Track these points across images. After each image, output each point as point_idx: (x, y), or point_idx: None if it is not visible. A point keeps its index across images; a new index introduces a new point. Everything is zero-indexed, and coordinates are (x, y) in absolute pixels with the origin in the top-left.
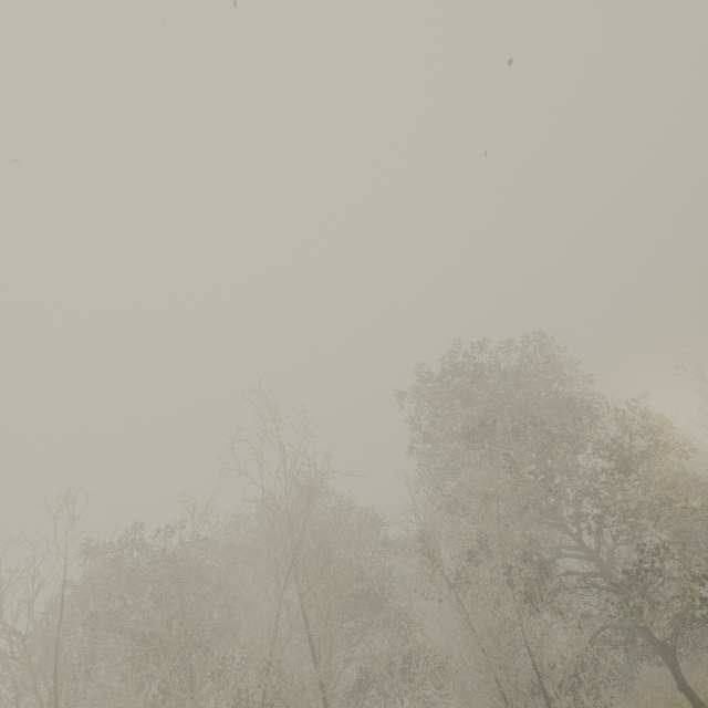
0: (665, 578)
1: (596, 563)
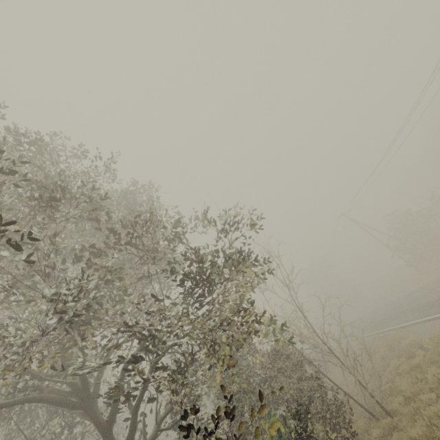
0: None
1: None
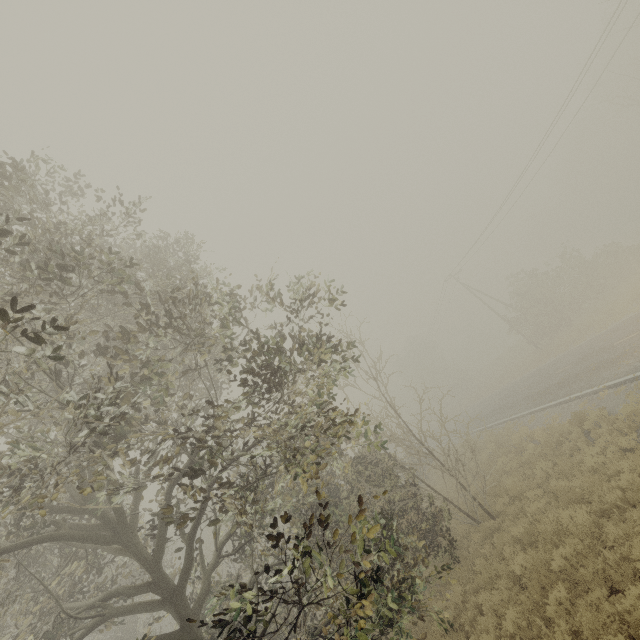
0: (302, 605)
1: (176, 612)
